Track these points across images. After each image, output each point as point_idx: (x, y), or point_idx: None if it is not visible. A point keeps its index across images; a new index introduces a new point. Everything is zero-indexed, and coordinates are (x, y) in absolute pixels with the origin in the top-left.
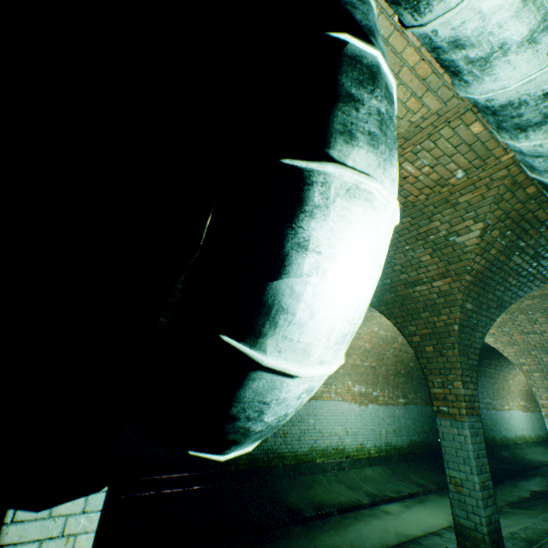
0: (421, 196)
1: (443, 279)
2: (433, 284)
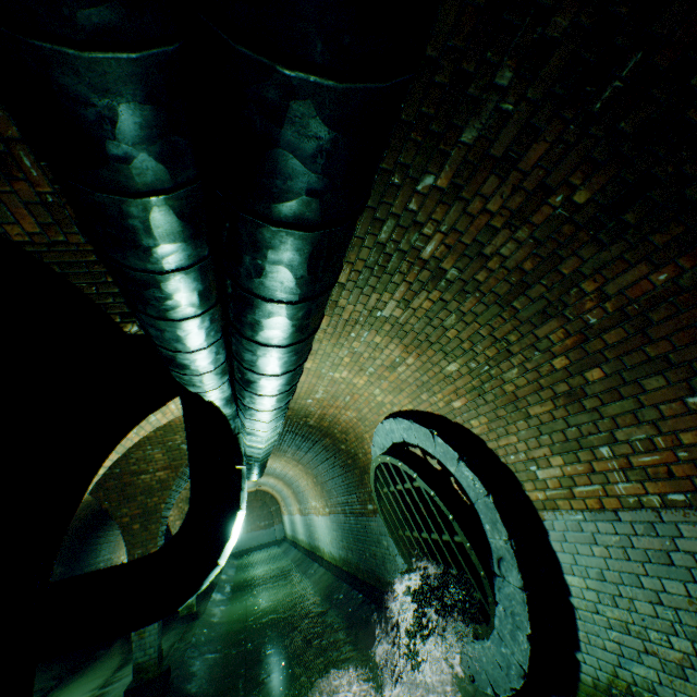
0: (180, 422)
1: (166, 470)
2: (158, 473)
